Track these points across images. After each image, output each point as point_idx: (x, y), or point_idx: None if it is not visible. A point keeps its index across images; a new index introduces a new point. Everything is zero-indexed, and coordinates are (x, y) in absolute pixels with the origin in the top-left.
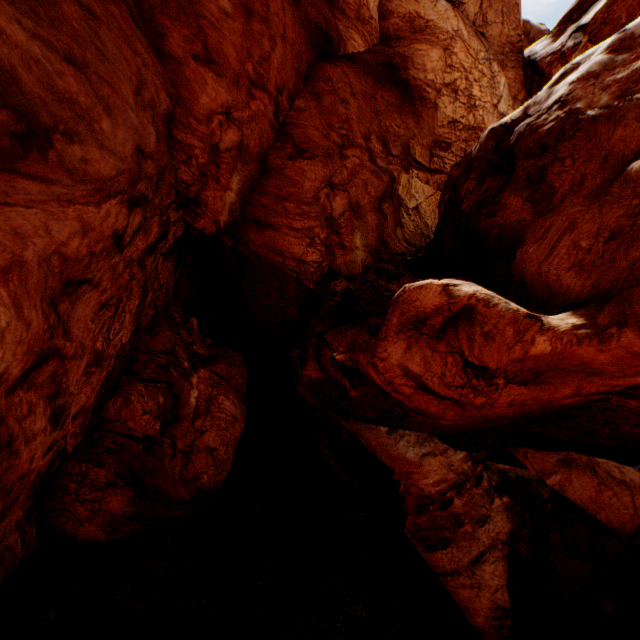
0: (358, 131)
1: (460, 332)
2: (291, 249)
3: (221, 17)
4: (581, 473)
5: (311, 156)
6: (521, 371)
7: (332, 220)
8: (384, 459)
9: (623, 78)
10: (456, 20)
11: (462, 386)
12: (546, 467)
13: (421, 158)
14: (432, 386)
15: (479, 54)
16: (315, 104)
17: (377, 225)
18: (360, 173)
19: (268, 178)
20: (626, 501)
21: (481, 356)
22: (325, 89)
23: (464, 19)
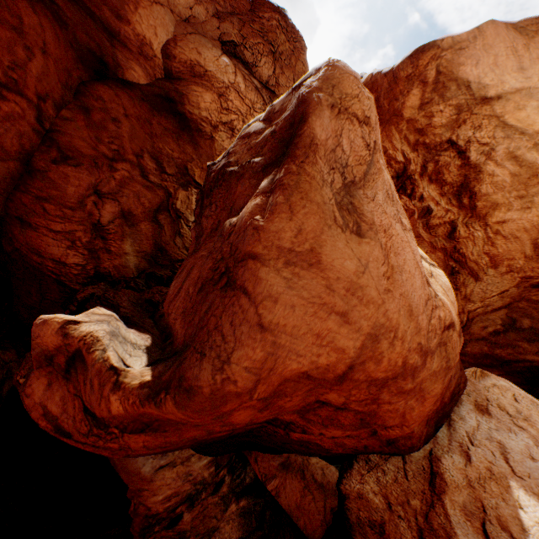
0: (130, 148)
1: (80, 374)
2: (50, 250)
3: None
4: (294, 477)
5: (76, 163)
6: (127, 422)
7: (99, 225)
8: (122, 474)
9: (258, 143)
10: (234, 75)
11: (88, 433)
12: (270, 471)
13: (202, 179)
14: (68, 430)
15: (256, 105)
16: (84, 117)
17: (152, 233)
18: (132, 185)
19: (32, 178)
20: (321, 505)
21: (92, 404)
22: (96, 105)
23: (246, 76)
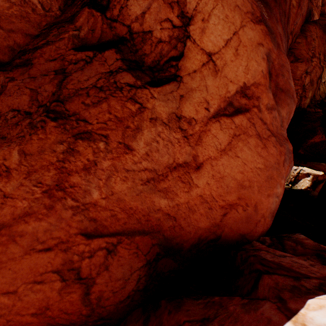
0: (317, 51)
1: None
2: None
3: (291, 8)
4: None
5: (301, 61)
6: None
7: (303, 86)
8: None
9: None
10: None
11: None
12: None
13: None
14: None
15: None
16: (304, 41)
17: (314, 89)
18: (315, 68)
19: None
20: None
21: None
22: (308, 35)
23: None
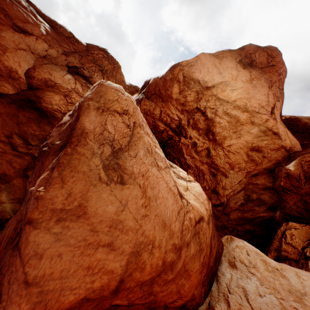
0: (2, 133)
1: None
2: None
3: None
4: None
5: None
6: None
7: None
8: None
9: (64, 130)
10: (74, 84)
11: None
12: None
13: None
14: None
15: None
16: None
17: (24, 184)
18: (4, 156)
19: None
20: None
21: None
22: None
23: (83, 84)
